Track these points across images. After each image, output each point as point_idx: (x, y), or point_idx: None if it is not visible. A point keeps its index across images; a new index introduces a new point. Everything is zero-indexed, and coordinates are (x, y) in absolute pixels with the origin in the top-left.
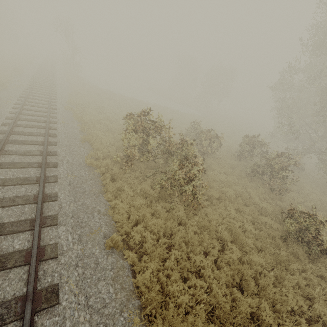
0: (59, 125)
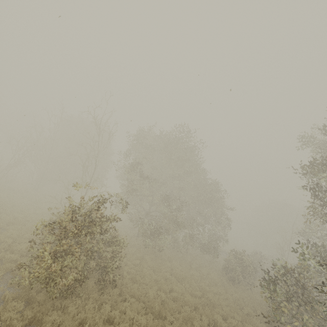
0: None
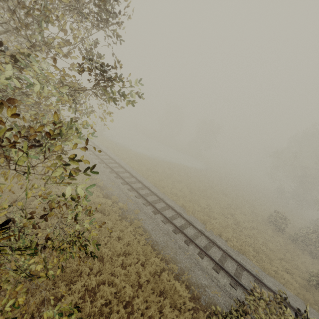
0: (266, 282)
